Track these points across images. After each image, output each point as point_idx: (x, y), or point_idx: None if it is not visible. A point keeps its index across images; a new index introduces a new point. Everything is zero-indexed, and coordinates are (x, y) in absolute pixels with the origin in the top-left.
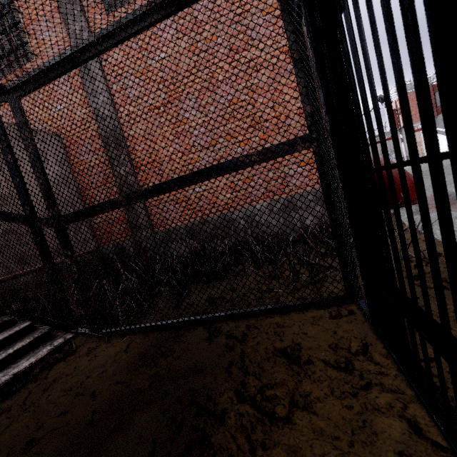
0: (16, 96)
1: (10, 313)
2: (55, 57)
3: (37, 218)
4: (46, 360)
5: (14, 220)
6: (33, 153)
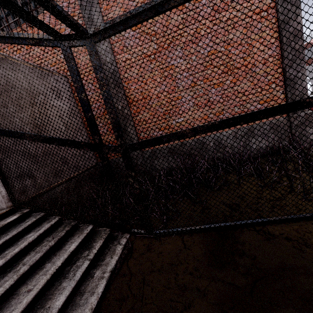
0: (94, 41)
1: (73, 218)
2: (142, 5)
3: (105, 146)
4: (120, 256)
5: (83, 147)
6: (106, 92)
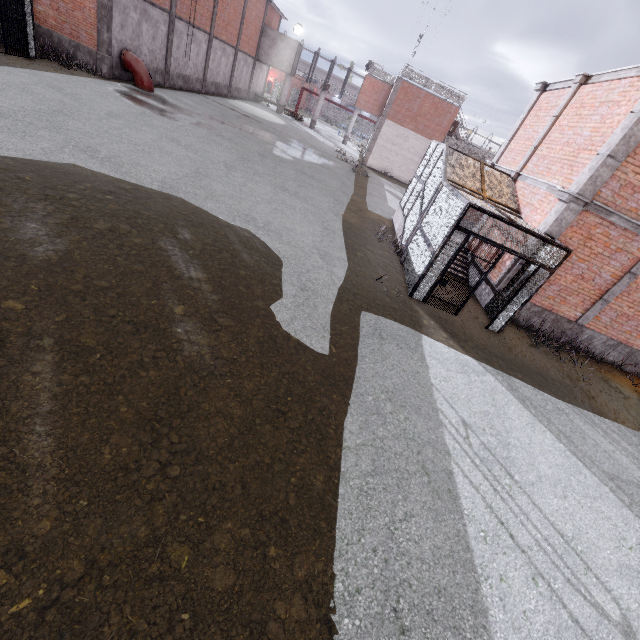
0: None
1: None
2: None
3: None
4: None
5: None
6: None
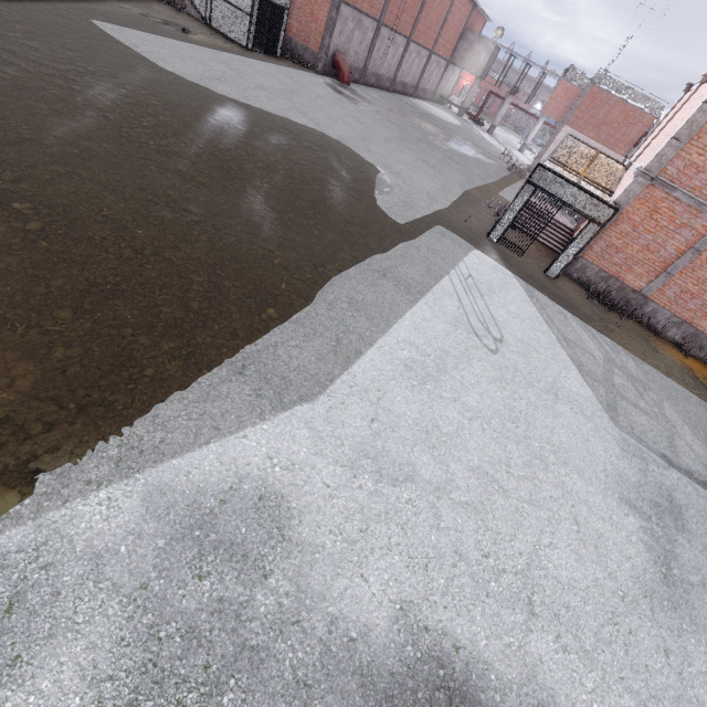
0: None
1: None
2: None
3: None
4: None
5: None
6: None
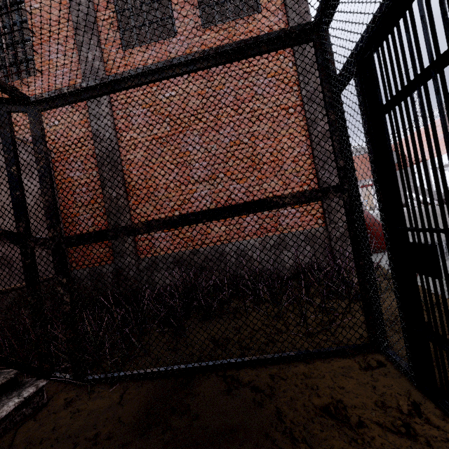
0: (39, 109)
1: None
2: (94, 80)
3: (32, 238)
4: (10, 418)
5: (1, 237)
6: (44, 168)
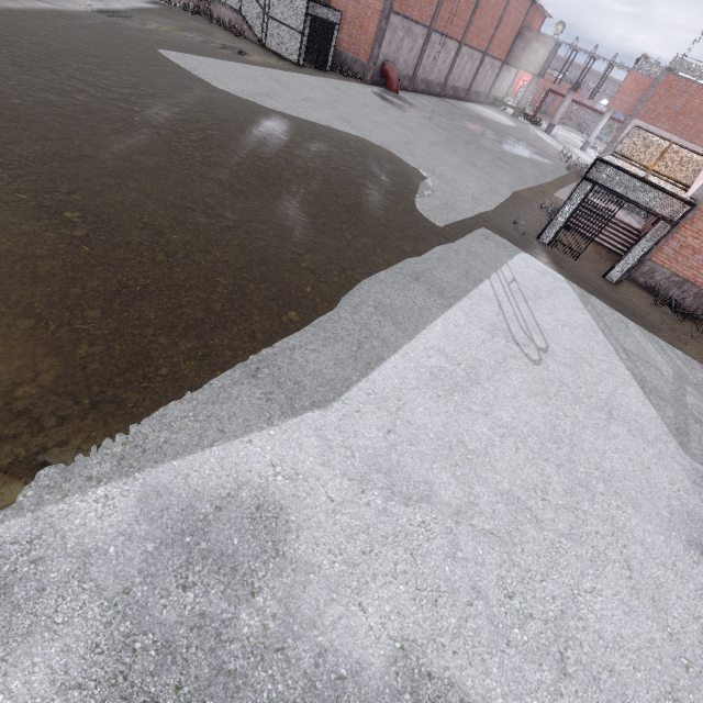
0: None
1: None
2: None
3: None
4: None
5: None
6: None
